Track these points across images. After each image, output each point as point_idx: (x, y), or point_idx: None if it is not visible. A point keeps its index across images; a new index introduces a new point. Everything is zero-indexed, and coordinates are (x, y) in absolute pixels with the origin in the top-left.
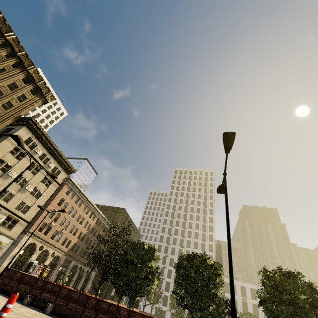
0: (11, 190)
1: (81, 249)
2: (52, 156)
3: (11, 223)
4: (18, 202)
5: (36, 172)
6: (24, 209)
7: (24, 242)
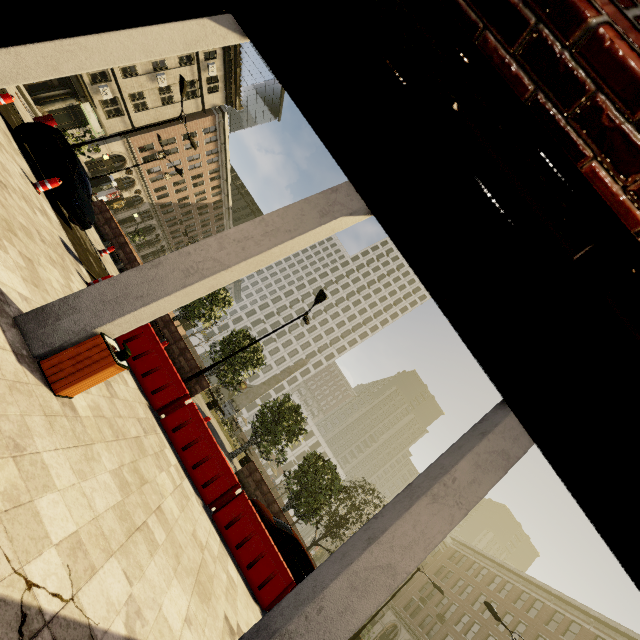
0: (138, 64)
1: (173, 216)
2: (224, 56)
3: (114, 110)
4: (137, 89)
5: (185, 63)
6: (138, 105)
7: (115, 148)
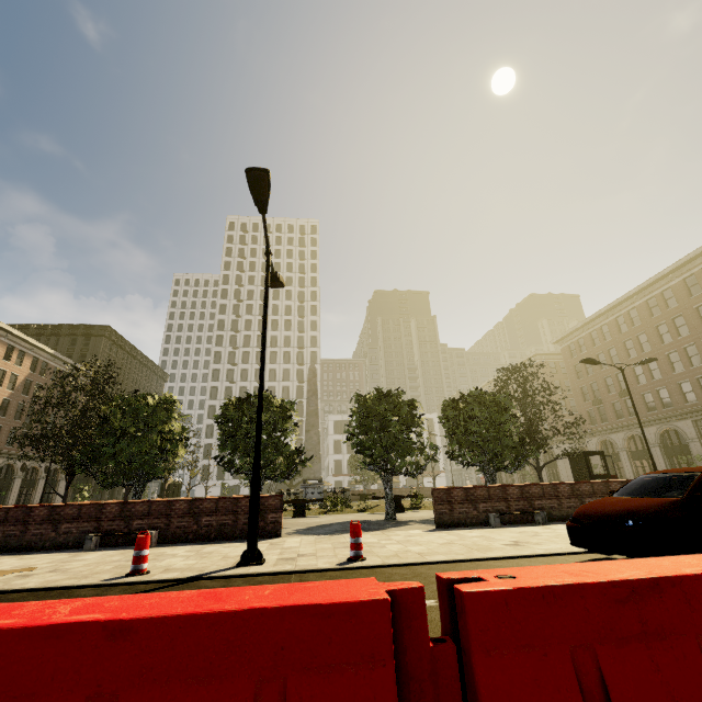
0: None
1: (9, 432)
2: None
3: None
4: None
5: None
6: None
7: None
